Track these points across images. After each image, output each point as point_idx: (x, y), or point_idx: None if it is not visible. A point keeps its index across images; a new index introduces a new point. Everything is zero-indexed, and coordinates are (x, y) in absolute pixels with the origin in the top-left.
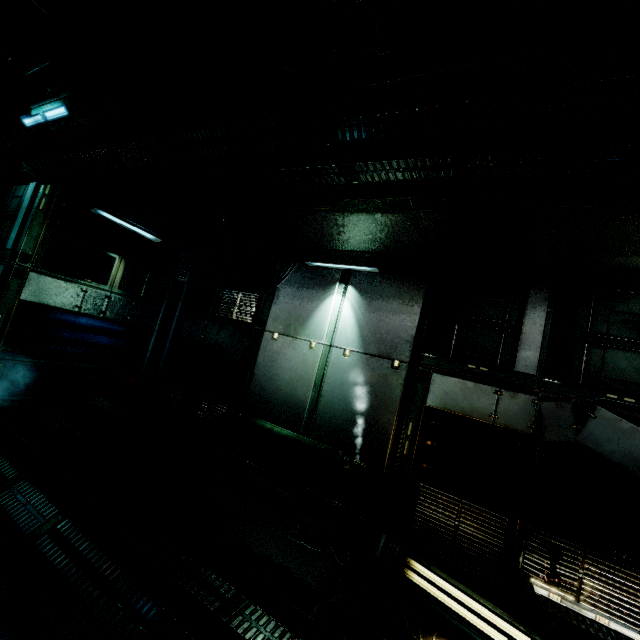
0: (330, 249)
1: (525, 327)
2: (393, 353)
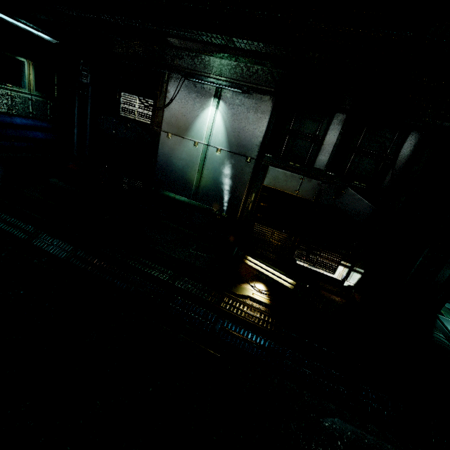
0: (208, 73)
1: (325, 141)
2: (247, 153)
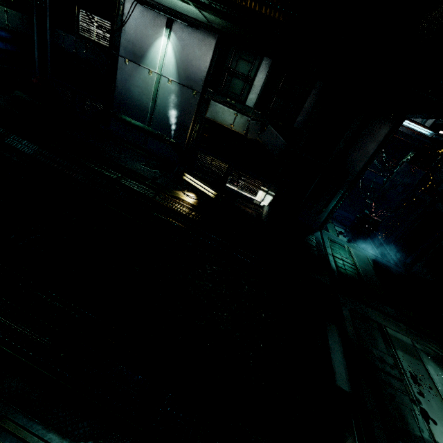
0: (156, 2)
1: (255, 82)
2: (194, 86)
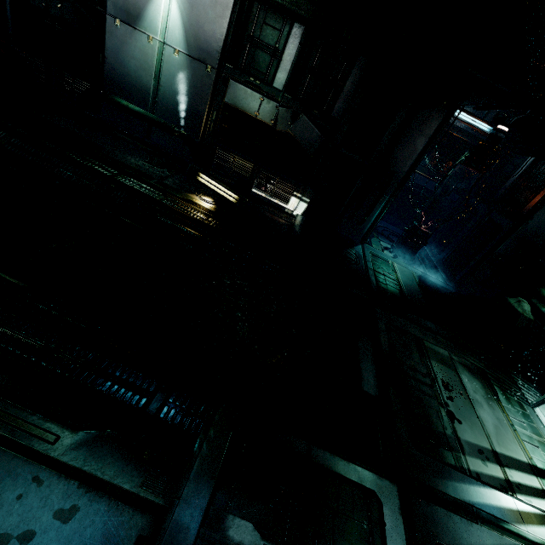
0: None
1: (284, 56)
2: (207, 60)
